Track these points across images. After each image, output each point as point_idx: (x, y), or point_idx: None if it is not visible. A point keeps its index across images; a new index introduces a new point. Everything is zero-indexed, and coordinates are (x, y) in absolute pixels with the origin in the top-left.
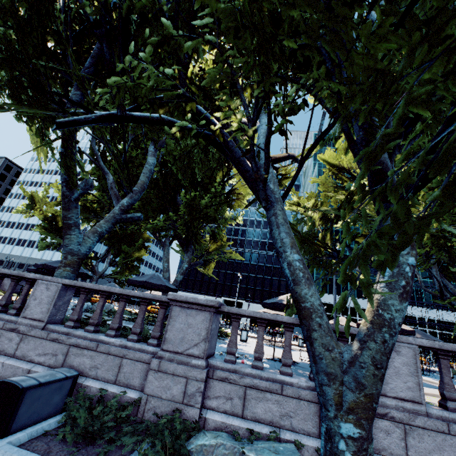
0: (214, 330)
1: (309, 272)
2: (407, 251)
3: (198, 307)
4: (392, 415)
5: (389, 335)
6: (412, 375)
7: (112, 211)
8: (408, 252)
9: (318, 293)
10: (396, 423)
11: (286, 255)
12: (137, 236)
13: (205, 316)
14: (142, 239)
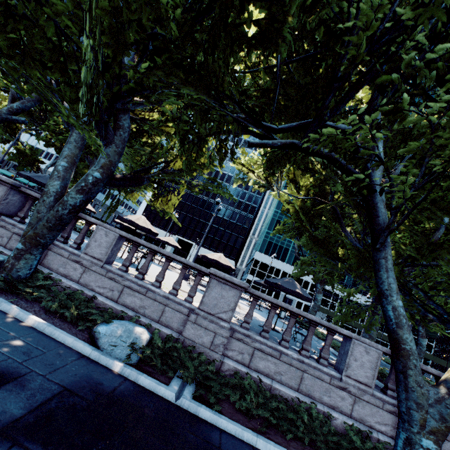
0: (17, 203)
1: (67, 175)
2: (97, 168)
3: (1, 182)
4: (82, 263)
5: (62, 208)
6: (107, 248)
7: (1, 109)
8: (97, 169)
9: (61, 187)
10: (82, 266)
11: (58, 161)
12: (93, 155)
13: (4, 189)
14: (93, 158)
